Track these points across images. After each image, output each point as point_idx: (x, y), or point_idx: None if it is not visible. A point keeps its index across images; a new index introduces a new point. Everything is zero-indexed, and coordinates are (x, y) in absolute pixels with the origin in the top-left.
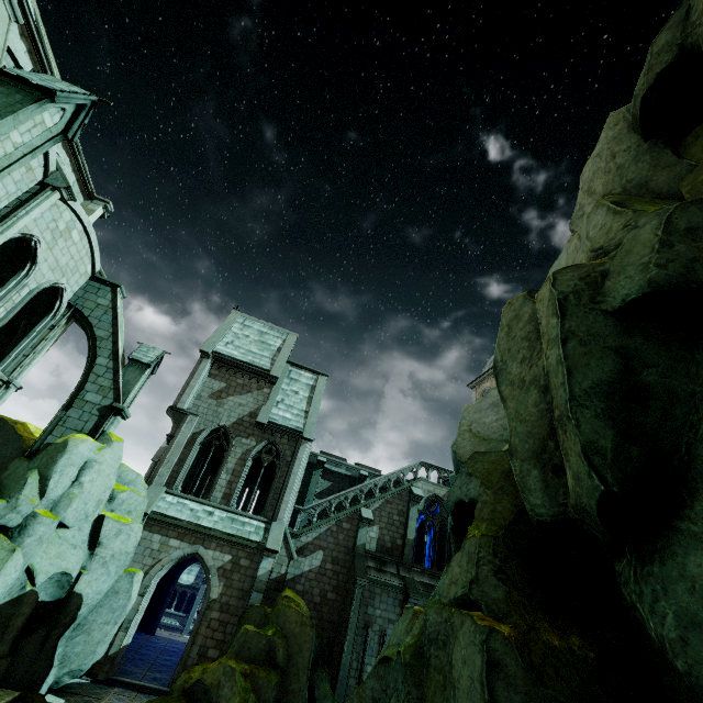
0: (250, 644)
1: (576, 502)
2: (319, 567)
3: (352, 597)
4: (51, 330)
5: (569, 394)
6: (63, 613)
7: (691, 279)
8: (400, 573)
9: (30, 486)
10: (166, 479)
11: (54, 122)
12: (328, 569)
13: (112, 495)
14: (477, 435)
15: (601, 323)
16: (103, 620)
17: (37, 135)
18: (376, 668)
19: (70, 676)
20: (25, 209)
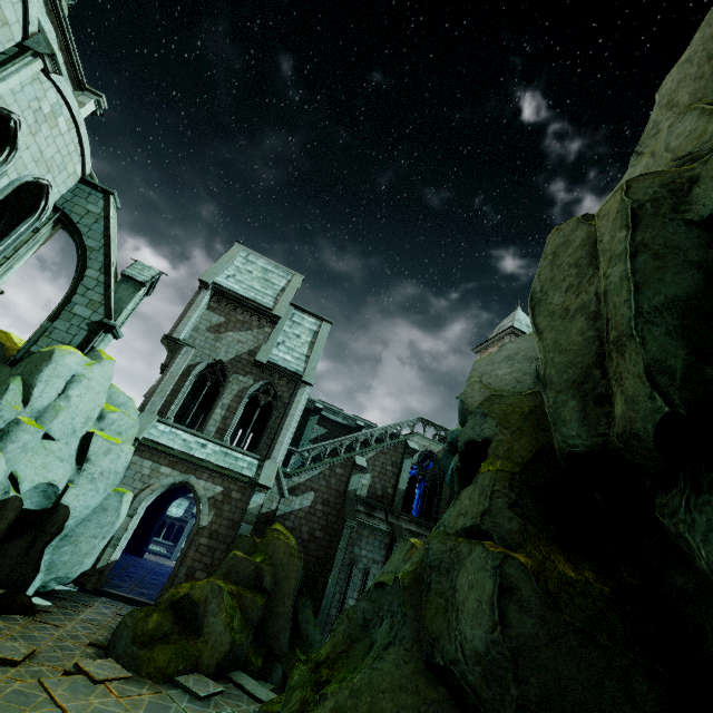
0: (239, 568)
1: (624, 429)
2: (309, 507)
3: (340, 536)
4: (35, 233)
5: (635, 311)
6: (49, 522)
7: None
8: (388, 520)
9: (12, 392)
10: (159, 408)
11: None
12: (318, 510)
13: (102, 414)
14: (488, 386)
15: (682, 235)
16: (91, 533)
17: None
18: (369, 592)
19: (57, 582)
20: (1, 73)
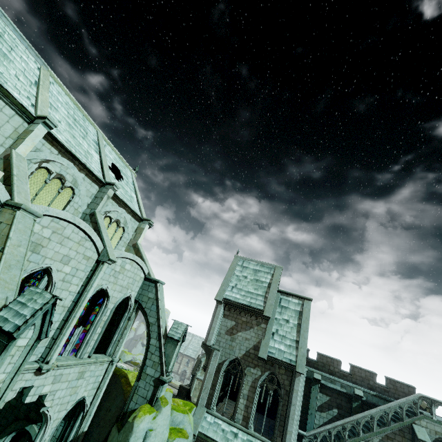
0: None
1: None
2: None
3: None
4: (128, 320)
5: None
6: None
7: None
8: None
9: None
10: (206, 400)
11: (29, 336)
12: None
13: None
14: None
15: None
16: None
17: (18, 357)
18: None
19: None
20: (90, 284)
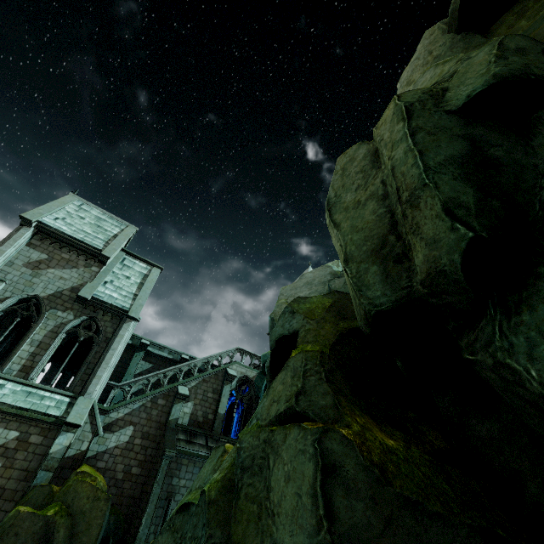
0: (20, 528)
1: (428, 272)
2: (126, 442)
3: (157, 468)
4: None
5: (423, 167)
6: None
7: (530, 72)
8: (208, 444)
9: None
10: None
11: None
12: (137, 444)
13: None
14: None
15: (446, 120)
16: None
17: None
18: (171, 520)
19: None
20: None
